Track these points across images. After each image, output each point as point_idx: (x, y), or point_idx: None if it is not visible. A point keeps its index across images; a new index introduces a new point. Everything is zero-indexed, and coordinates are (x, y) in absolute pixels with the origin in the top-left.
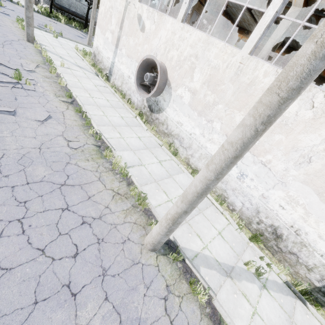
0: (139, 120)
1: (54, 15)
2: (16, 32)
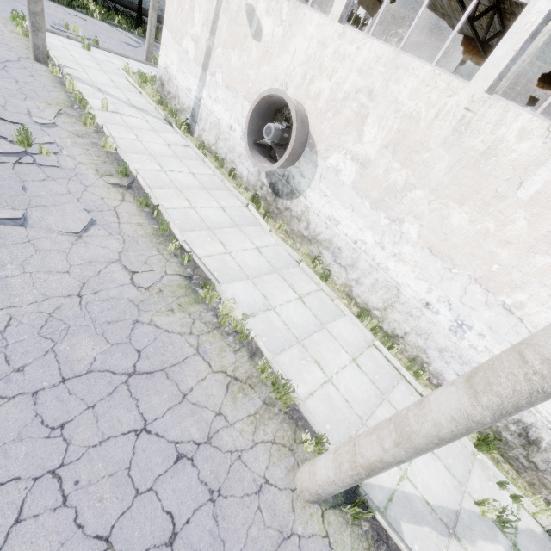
0: (254, 212)
1: (79, 4)
2: (13, 43)
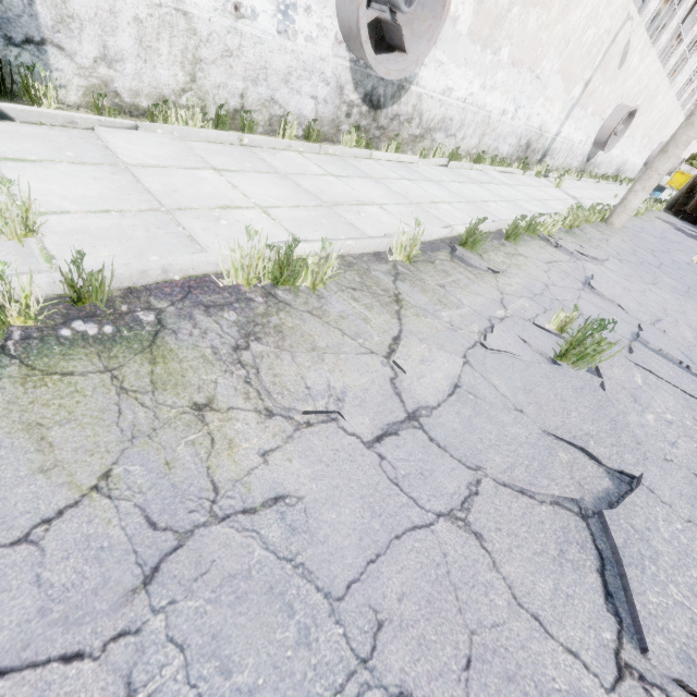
0: (385, 156)
1: None
2: None
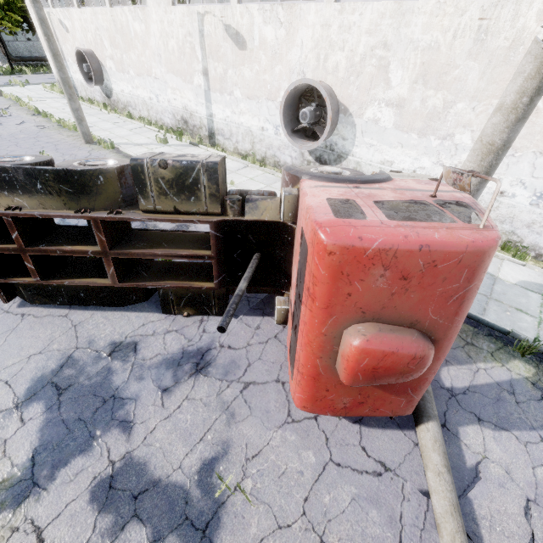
0: (103, 111)
1: (17, 71)
2: None
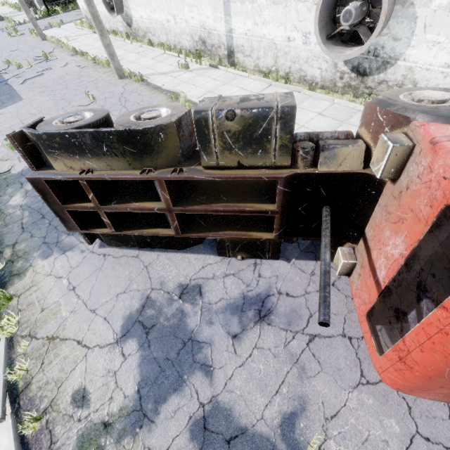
0: (127, 41)
1: (52, 12)
2: (35, 40)
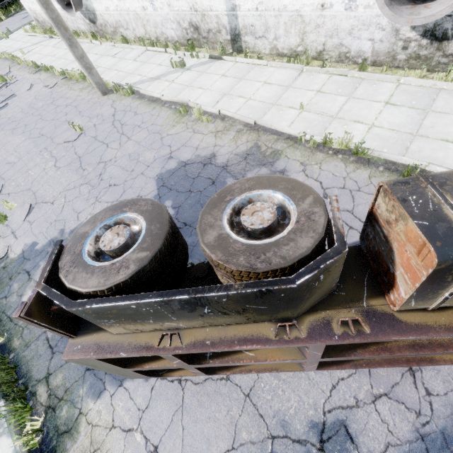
0: (94, 42)
1: None
2: None
